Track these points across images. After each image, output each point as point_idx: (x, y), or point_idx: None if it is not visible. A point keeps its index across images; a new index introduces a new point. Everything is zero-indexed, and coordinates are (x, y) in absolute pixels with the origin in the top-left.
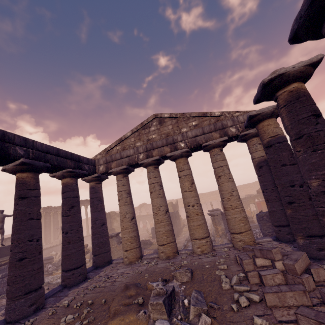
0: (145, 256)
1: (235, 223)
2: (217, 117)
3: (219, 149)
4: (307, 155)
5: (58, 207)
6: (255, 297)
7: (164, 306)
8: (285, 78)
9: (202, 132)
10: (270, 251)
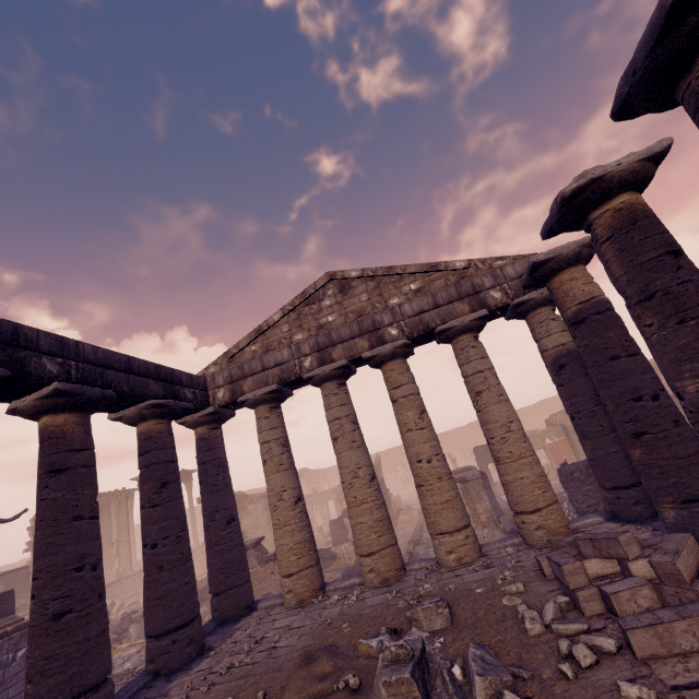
0: (333, 585)
1: (524, 490)
2: (461, 271)
3: (472, 336)
4: (668, 331)
5: (110, 495)
6: (606, 643)
7: (416, 684)
8: (605, 186)
9: (433, 303)
10: (616, 539)
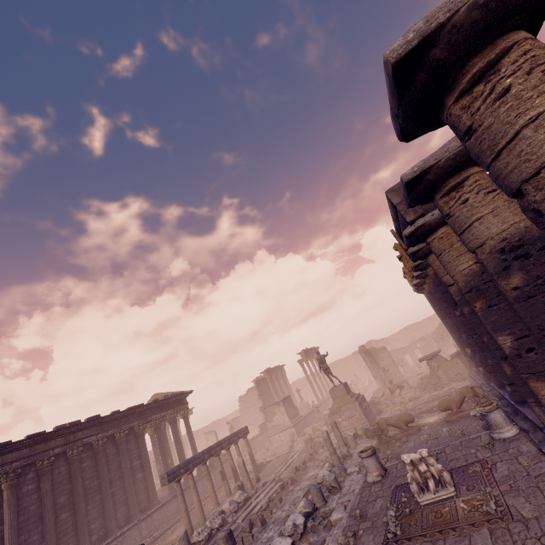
0: None
1: None
2: None
3: None
4: None
5: (276, 369)
6: None
7: None
8: None
9: None
10: None
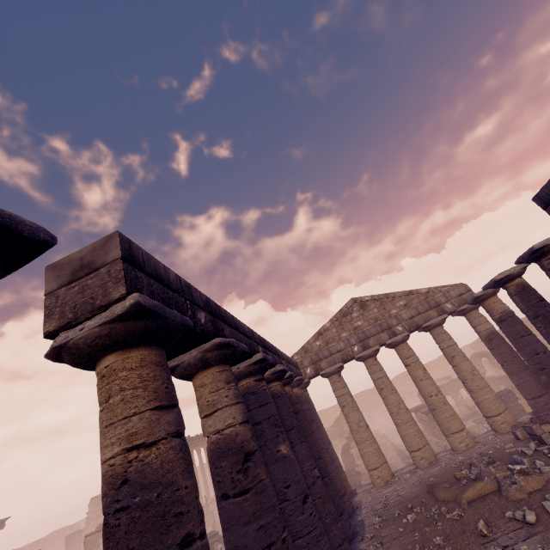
0: (397, 472)
1: (490, 404)
2: (425, 294)
3: (441, 327)
4: (548, 329)
5: None
6: None
7: (504, 465)
8: (511, 277)
9: (417, 312)
10: (548, 414)
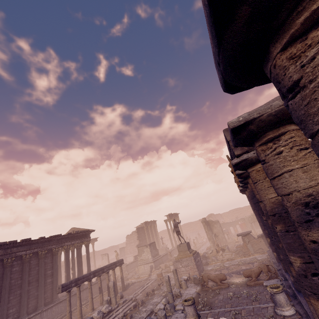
0: None
1: None
2: None
3: None
4: None
5: (151, 222)
6: None
7: None
8: None
9: None
10: None
